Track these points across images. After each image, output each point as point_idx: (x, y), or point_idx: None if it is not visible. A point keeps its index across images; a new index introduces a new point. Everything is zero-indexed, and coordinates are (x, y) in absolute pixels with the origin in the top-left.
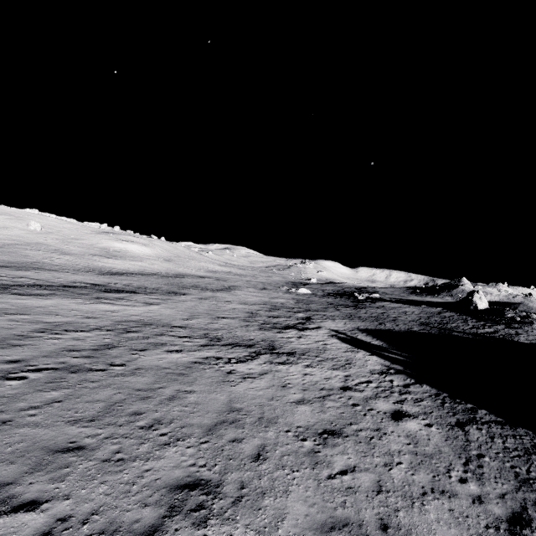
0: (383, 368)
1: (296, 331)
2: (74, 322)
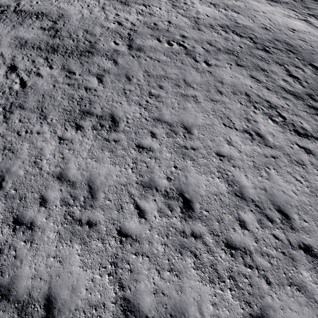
0: None
1: None
2: (249, 27)
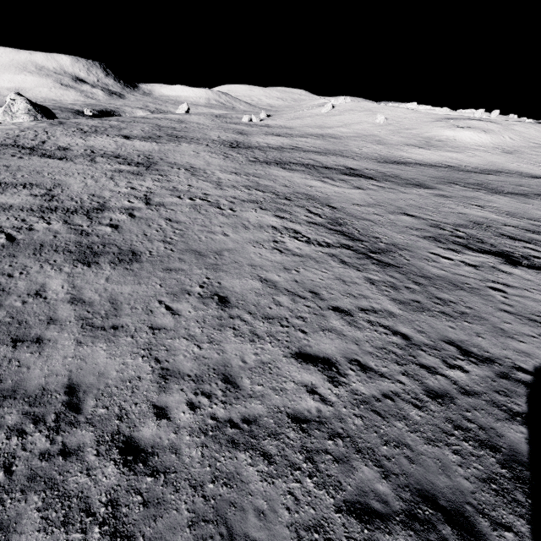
0: (512, 362)
1: (496, 260)
2: (271, 186)
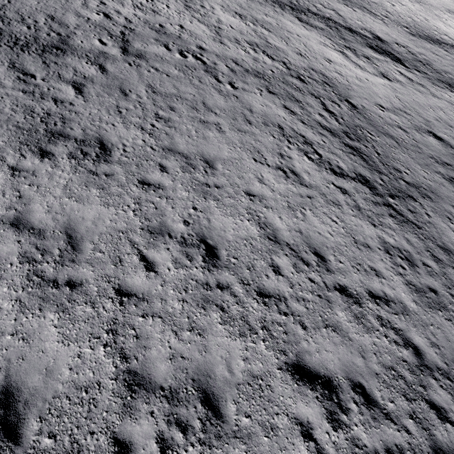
0: None
1: None
2: (283, 50)
